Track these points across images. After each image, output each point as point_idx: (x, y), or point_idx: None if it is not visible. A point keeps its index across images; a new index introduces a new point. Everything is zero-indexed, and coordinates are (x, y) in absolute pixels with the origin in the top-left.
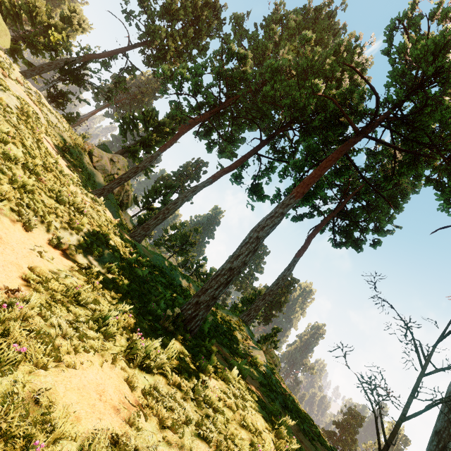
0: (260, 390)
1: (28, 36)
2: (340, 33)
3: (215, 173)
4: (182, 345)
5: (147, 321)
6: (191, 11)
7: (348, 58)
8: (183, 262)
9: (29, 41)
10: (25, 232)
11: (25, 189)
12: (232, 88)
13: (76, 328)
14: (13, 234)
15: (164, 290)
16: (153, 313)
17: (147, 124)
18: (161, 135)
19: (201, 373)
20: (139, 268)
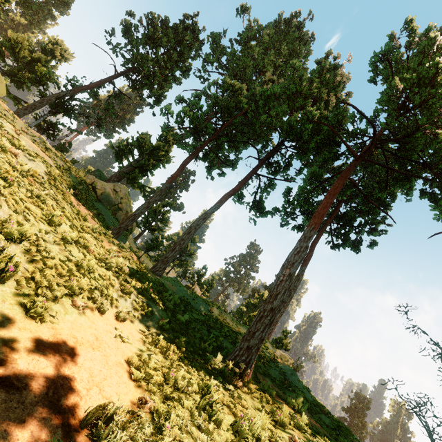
0: (316, 422)
1: (12, 72)
2: (310, 41)
3: (222, 198)
4: (251, 398)
5: (220, 382)
6: (172, 37)
7: (331, 79)
8: (183, 273)
9: (13, 76)
10: (101, 318)
11: (88, 271)
12: (228, 115)
13: (198, 426)
14: (98, 325)
15: (202, 328)
16: (216, 368)
17: (142, 149)
18: (157, 158)
19: (279, 427)
20: (179, 314)
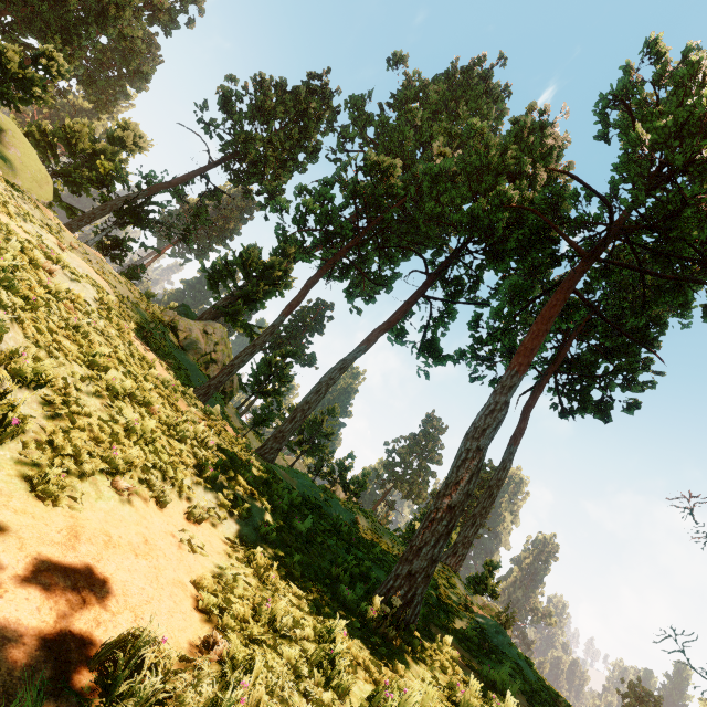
0: None
1: (66, 171)
2: (503, 97)
3: (369, 335)
4: (414, 662)
5: (356, 629)
6: (292, 105)
7: (537, 144)
8: (317, 465)
9: (67, 177)
10: (160, 513)
11: (144, 439)
12: (376, 208)
13: (304, 693)
14: (152, 523)
15: (336, 546)
16: (353, 607)
17: (248, 269)
18: (270, 282)
19: None
20: (297, 519)
